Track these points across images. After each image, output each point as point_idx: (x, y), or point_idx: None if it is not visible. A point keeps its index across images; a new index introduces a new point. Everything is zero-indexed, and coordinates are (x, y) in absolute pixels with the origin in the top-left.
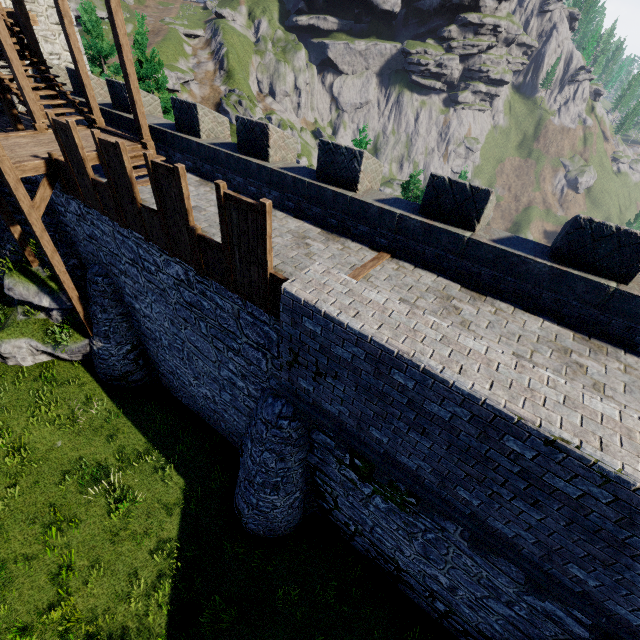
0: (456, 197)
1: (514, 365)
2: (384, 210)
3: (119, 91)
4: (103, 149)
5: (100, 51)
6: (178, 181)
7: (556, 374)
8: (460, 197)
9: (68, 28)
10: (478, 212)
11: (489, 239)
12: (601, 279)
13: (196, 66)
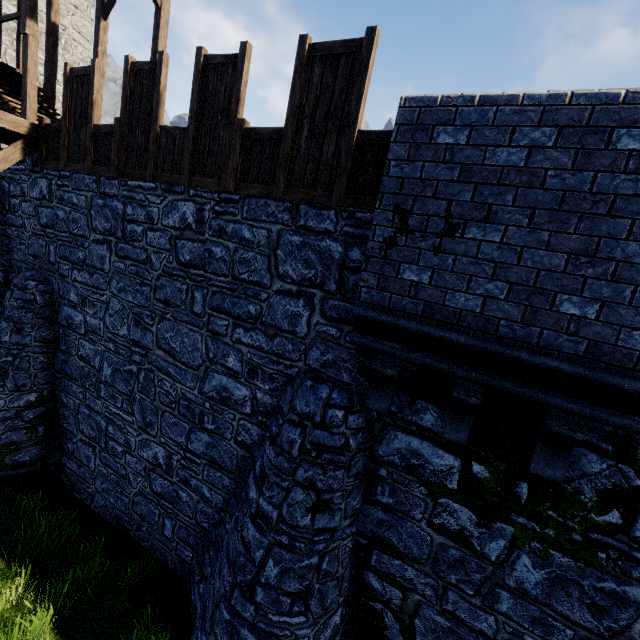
0: None
1: None
2: None
3: None
4: (132, 75)
5: None
6: (240, 61)
7: None
8: None
9: None
10: None
11: None
12: None
13: None
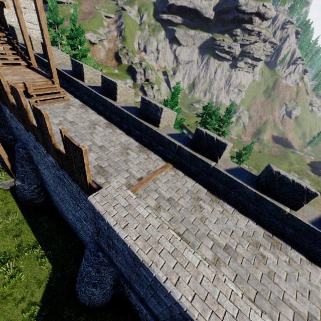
0: (209, 143)
1: (213, 278)
2: (171, 141)
3: None
4: (13, 90)
5: (54, 21)
6: (44, 120)
7: (248, 262)
8: (211, 143)
9: (19, 15)
10: (220, 153)
11: (224, 169)
12: (282, 205)
13: (108, 32)
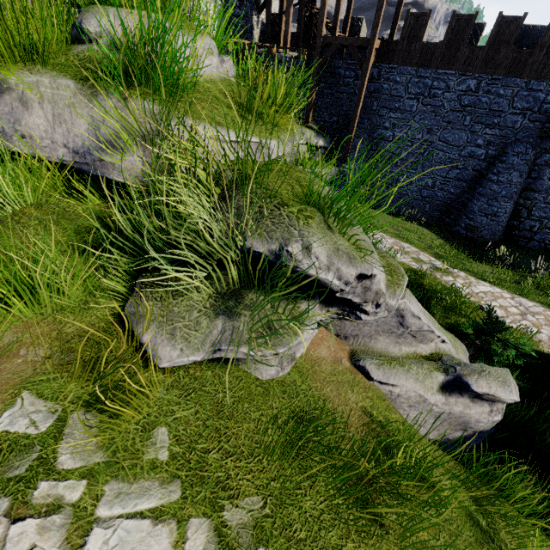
0: None
1: None
2: None
3: (355, 23)
4: (455, 20)
5: None
6: (521, 21)
7: None
8: None
9: None
10: None
11: None
12: None
13: None
